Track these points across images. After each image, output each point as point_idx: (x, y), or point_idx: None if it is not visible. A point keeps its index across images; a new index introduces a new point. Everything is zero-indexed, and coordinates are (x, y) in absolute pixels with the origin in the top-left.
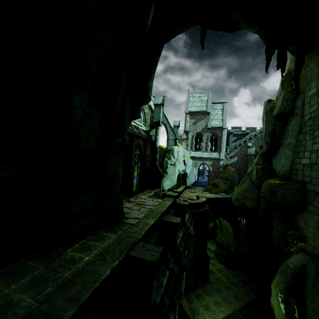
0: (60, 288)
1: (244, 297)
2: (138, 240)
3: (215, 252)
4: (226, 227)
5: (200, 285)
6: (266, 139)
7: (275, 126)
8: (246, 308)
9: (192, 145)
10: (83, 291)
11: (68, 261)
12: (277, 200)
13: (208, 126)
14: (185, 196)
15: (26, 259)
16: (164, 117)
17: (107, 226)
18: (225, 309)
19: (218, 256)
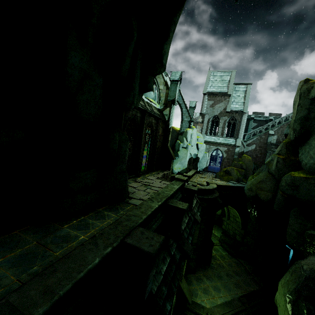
0: (38, 274)
1: (246, 286)
2: (138, 225)
3: (220, 239)
4: (234, 216)
5: (201, 268)
6: (295, 126)
7: (310, 111)
8: (246, 298)
9: (207, 129)
10: (63, 282)
11: (62, 239)
12: (300, 196)
13: (226, 110)
14: (195, 181)
15: (21, 231)
16: (180, 97)
17: (109, 204)
18: (224, 295)
19: (222, 243)
